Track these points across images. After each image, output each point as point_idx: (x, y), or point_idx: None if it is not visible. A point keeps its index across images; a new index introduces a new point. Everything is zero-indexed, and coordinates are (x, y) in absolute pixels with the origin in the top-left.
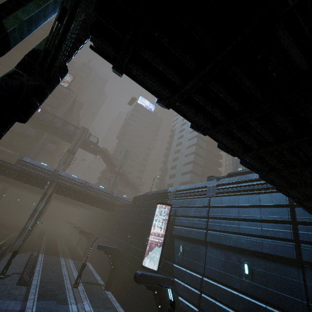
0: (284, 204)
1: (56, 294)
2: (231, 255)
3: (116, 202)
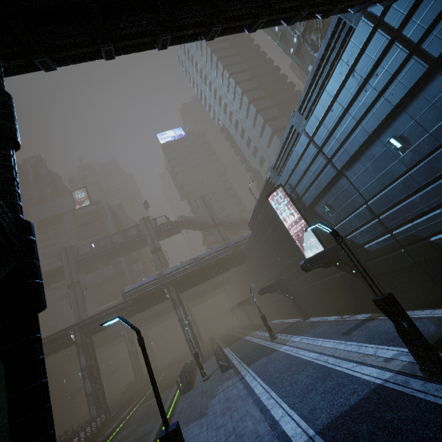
0: (370, 31)
1: (261, 353)
2: (372, 151)
3: (239, 248)
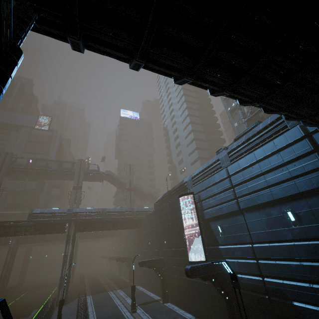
0: (301, 137)
1: None
2: (271, 210)
3: (139, 216)
